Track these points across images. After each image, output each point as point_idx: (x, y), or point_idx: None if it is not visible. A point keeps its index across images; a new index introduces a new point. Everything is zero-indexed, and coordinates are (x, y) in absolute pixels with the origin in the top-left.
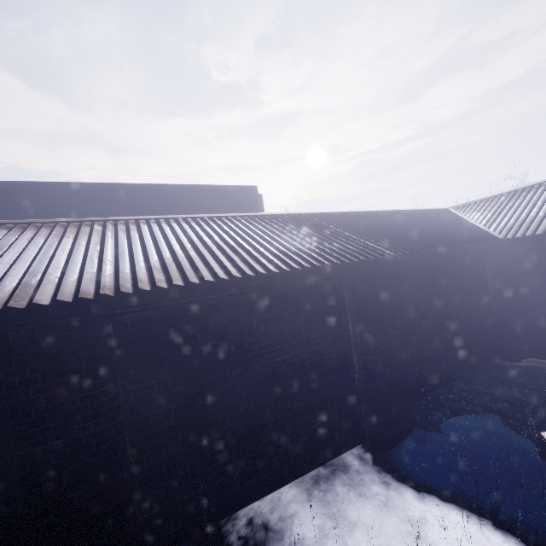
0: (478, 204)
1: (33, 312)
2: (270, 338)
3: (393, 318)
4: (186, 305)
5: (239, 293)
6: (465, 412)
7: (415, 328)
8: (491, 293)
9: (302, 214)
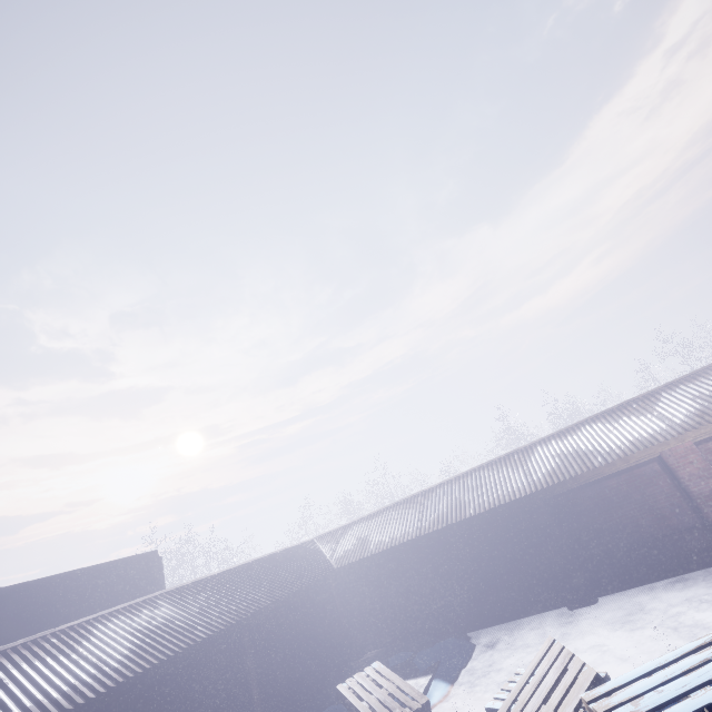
0: (329, 535)
1: (85, 705)
2: (200, 690)
3: (275, 648)
4: (159, 677)
5: (186, 659)
6: (324, 705)
7: (291, 652)
8: (339, 608)
9: (207, 577)
